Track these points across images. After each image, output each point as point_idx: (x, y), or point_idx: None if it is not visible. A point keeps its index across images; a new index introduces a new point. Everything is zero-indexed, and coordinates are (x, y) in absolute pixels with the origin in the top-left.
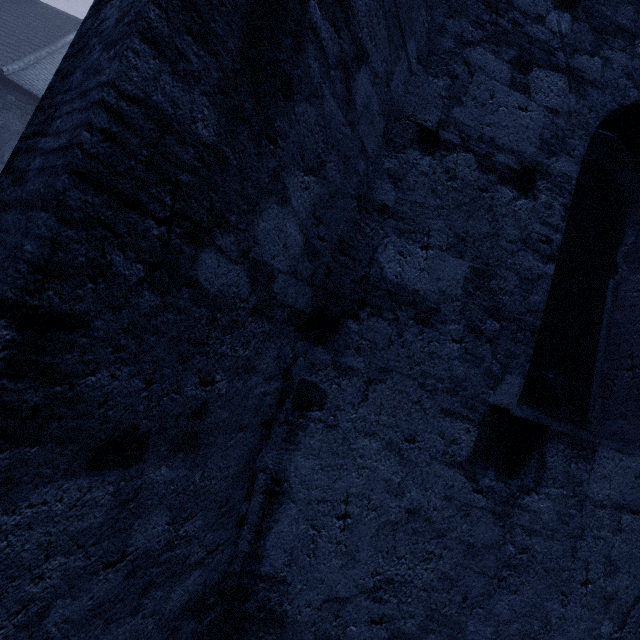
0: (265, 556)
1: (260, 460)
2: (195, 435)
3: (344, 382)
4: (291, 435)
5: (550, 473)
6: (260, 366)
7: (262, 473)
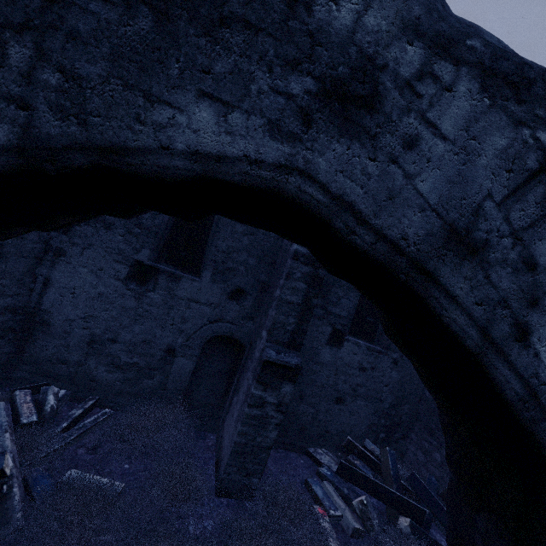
0: (43, 304)
1: (38, 271)
2: (0, 253)
3: (74, 248)
4: (53, 265)
5: (160, 285)
6: (29, 238)
7: (41, 276)
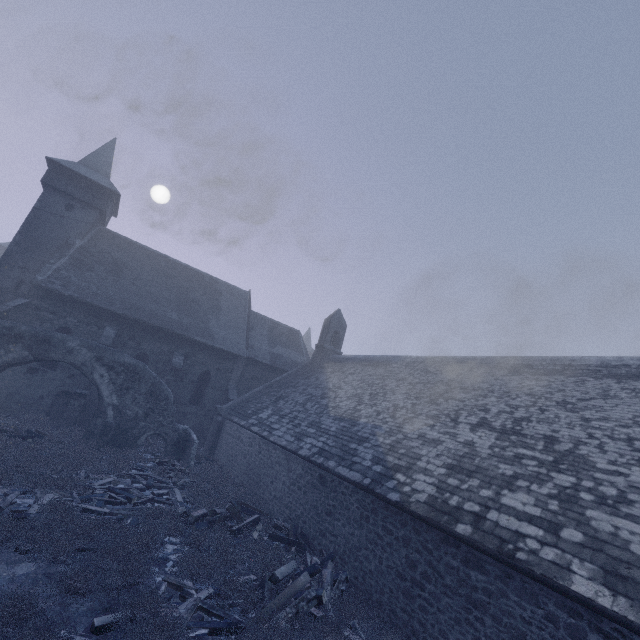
0: None
1: None
2: None
3: None
4: None
5: (39, 375)
6: None
7: None
